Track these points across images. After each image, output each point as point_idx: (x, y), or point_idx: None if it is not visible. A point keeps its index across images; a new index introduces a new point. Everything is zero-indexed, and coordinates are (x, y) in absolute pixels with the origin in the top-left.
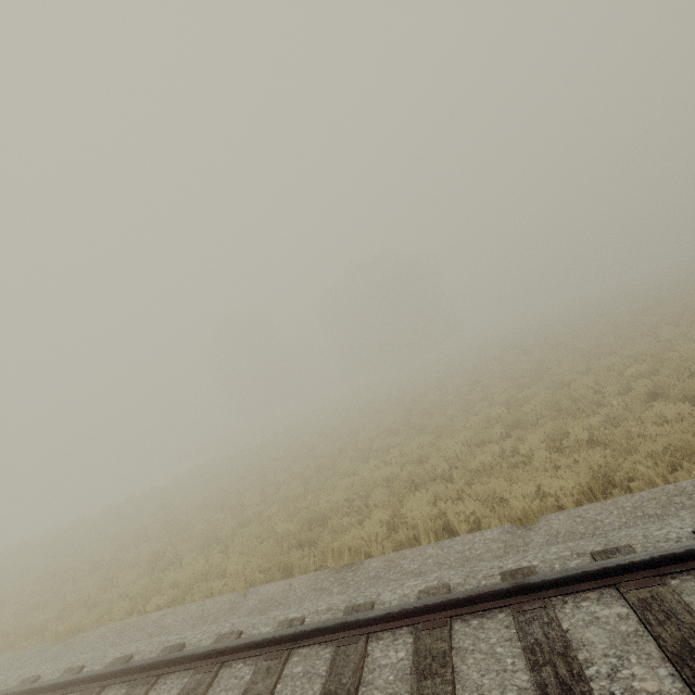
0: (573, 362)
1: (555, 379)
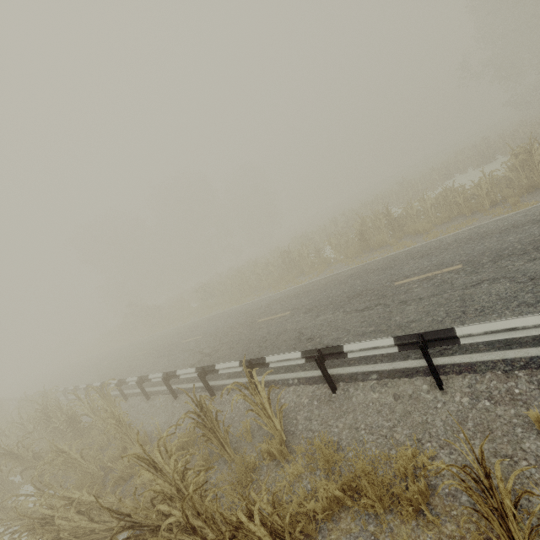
0: None
1: None
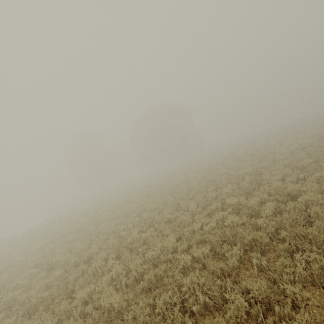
0: (283, 172)
1: (276, 188)
